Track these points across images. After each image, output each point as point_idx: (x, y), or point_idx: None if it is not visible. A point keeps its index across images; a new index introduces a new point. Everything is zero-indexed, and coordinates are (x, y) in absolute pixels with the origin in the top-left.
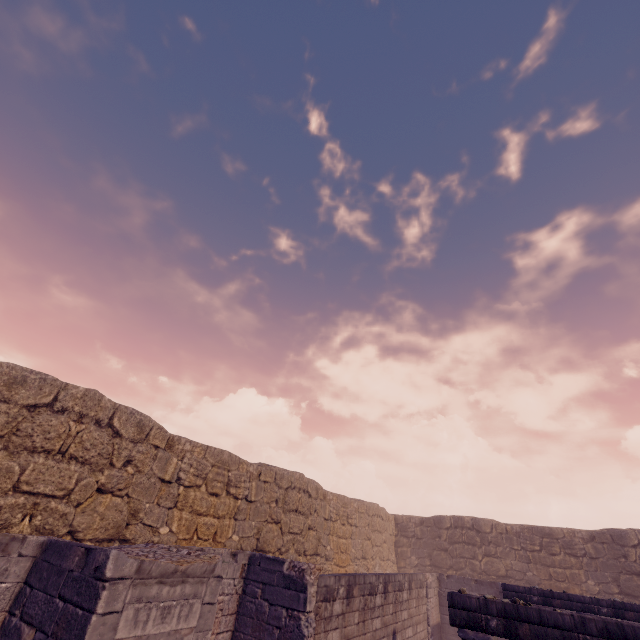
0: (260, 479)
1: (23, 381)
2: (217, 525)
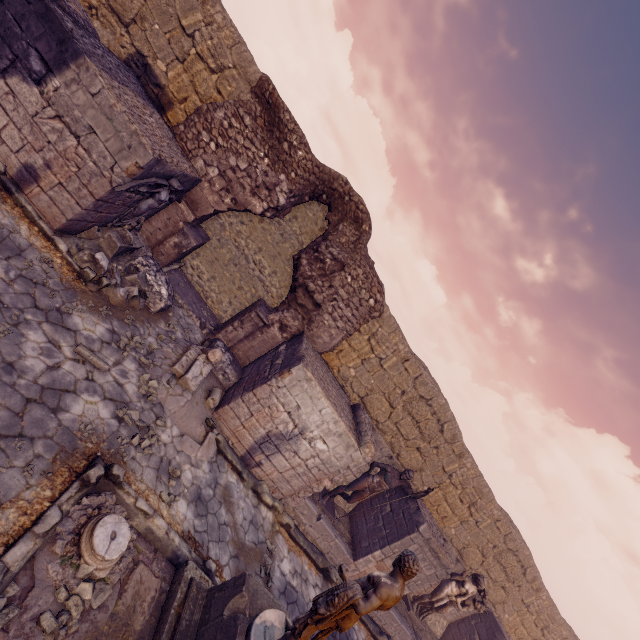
0: (563, 639)
1: (514, 540)
2: (525, 636)
